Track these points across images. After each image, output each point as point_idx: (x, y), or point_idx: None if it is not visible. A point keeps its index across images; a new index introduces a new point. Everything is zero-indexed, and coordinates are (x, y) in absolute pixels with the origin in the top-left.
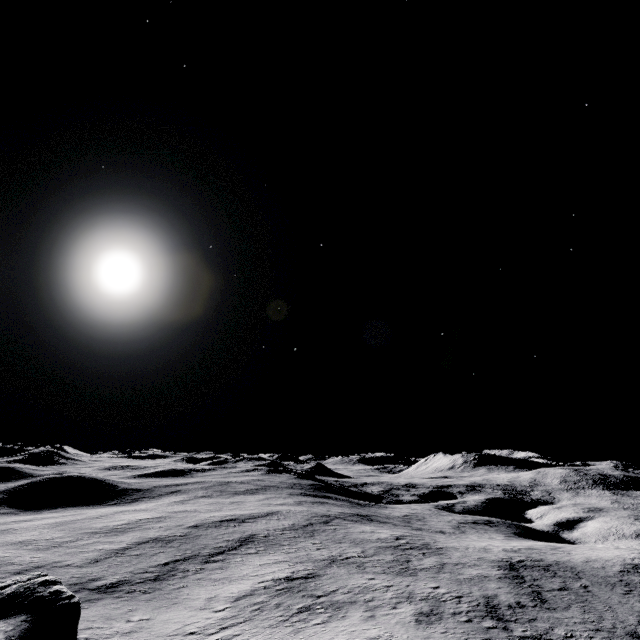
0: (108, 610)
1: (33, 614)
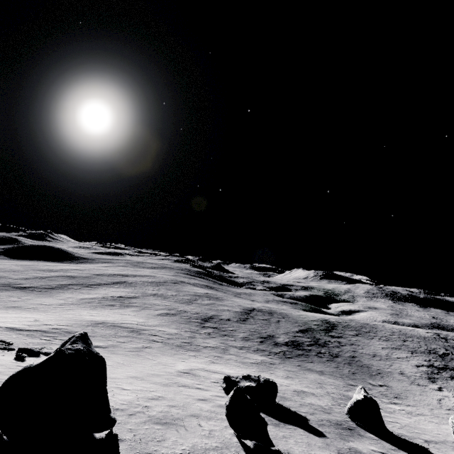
0: (13, 294)
1: None
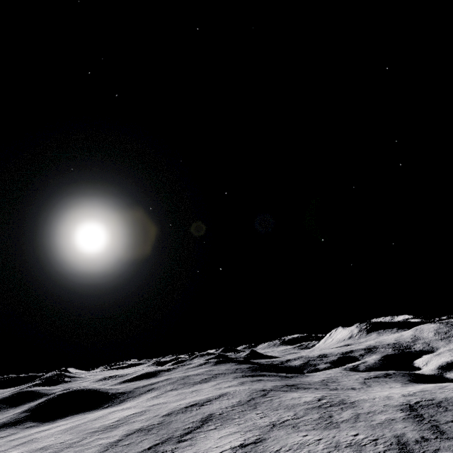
0: None
1: None
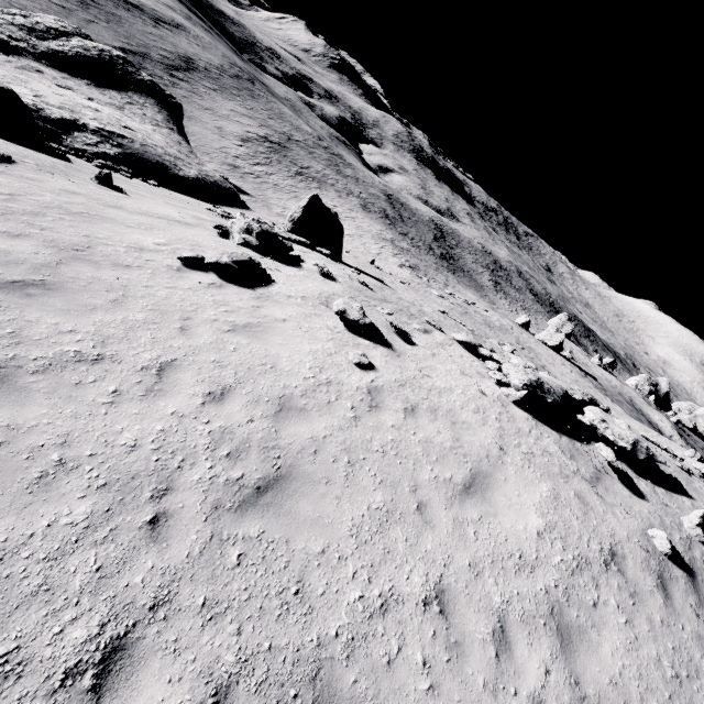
0: None
1: (158, 101)
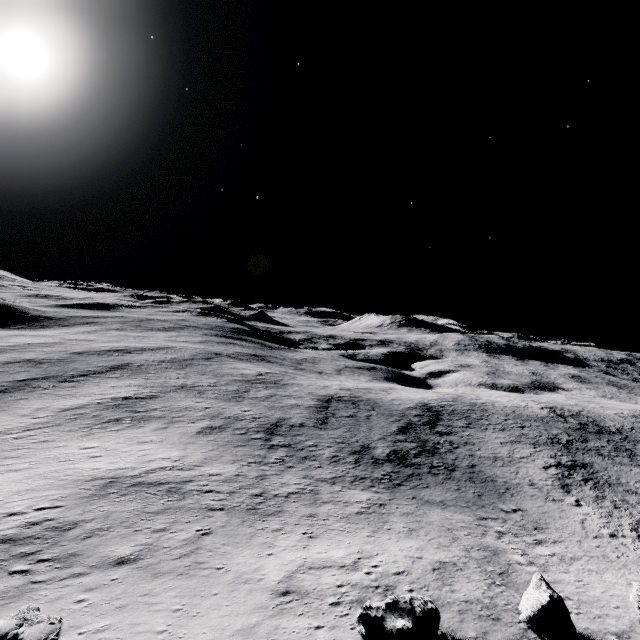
0: None
1: None
